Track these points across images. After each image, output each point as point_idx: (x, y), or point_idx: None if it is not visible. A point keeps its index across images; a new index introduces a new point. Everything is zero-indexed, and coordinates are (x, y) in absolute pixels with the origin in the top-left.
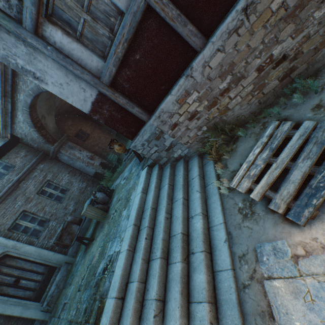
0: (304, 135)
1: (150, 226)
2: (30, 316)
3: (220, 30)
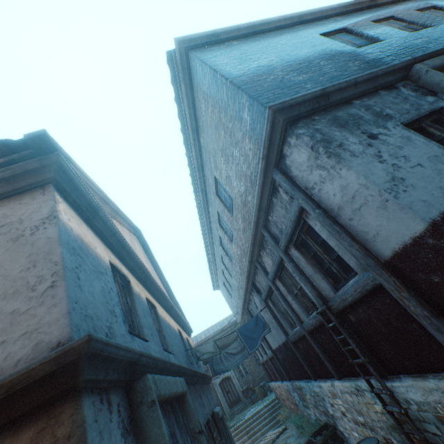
0: (275, 434)
1: (254, 420)
2: (225, 411)
3: (276, 383)
